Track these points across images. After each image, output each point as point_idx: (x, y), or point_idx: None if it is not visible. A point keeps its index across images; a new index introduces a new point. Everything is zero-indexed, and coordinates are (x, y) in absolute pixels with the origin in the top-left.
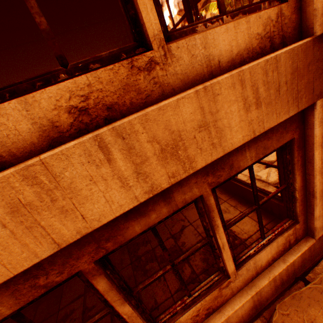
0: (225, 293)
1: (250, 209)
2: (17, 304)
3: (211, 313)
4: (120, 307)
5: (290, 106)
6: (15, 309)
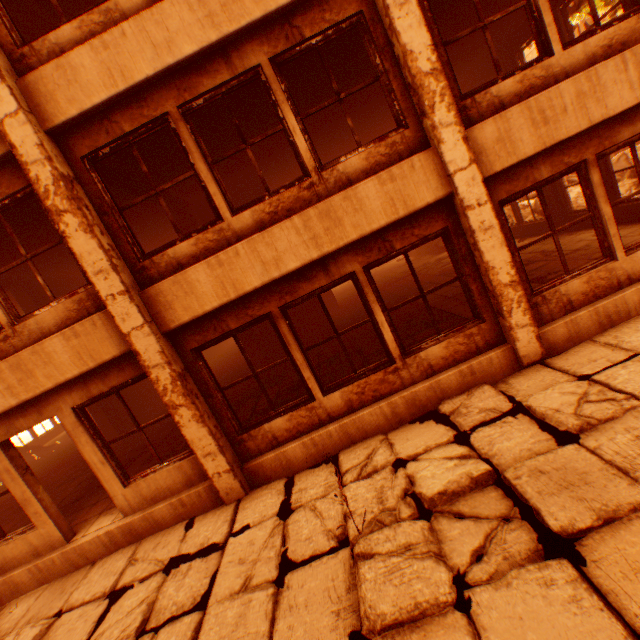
0: None
1: None
2: (550, 173)
3: None
4: (603, 206)
5: None
6: (548, 176)
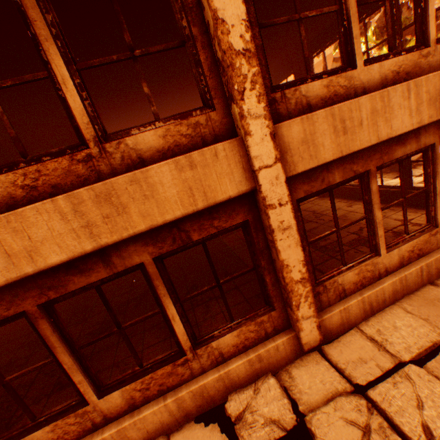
0: (432, 242)
1: None
2: (342, 178)
3: (419, 257)
4: (376, 211)
5: None
6: (340, 181)
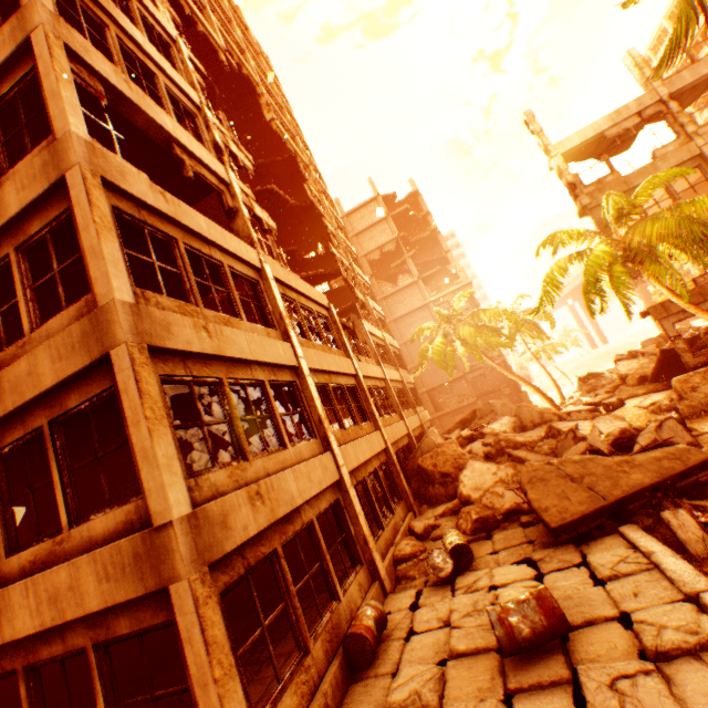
0: None
1: (145, 694)
2: None
3: None
4: None
5: (139, 585)
6: None
